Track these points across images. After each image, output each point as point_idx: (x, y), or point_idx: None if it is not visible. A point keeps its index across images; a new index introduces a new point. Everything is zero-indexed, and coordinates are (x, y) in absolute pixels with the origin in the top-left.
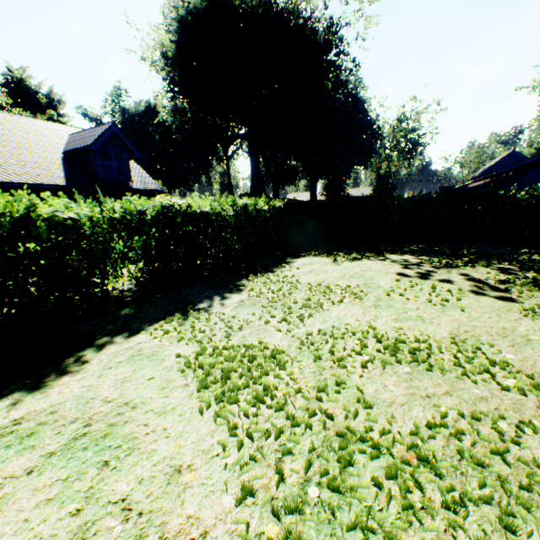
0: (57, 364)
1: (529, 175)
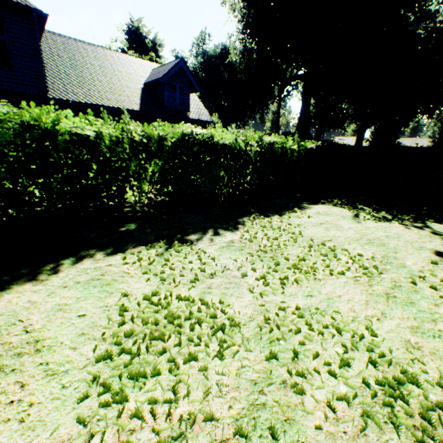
0: (38, 266)
1: None
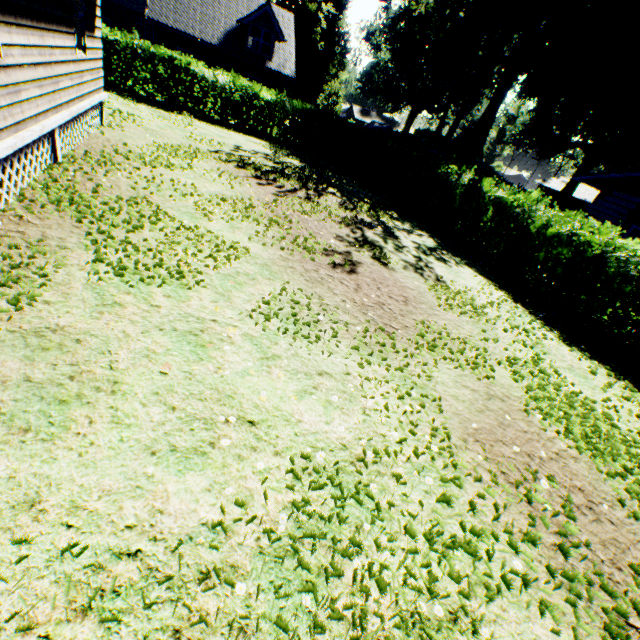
0: None
1: (610, 198)
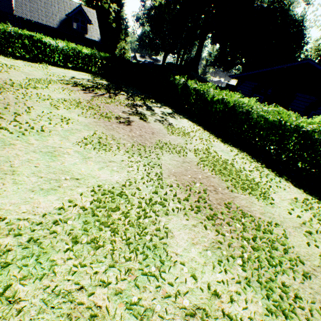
0: None
1: (244, 84)
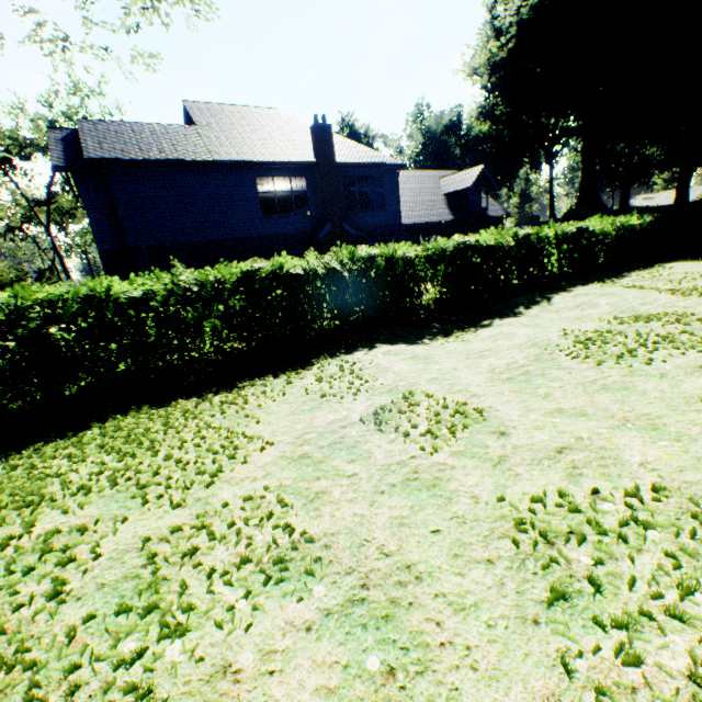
0: (563, 290)
1: None
